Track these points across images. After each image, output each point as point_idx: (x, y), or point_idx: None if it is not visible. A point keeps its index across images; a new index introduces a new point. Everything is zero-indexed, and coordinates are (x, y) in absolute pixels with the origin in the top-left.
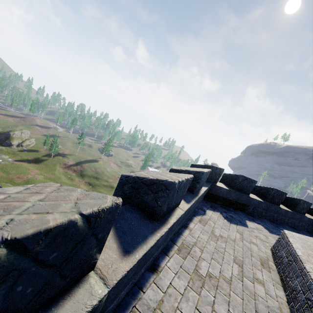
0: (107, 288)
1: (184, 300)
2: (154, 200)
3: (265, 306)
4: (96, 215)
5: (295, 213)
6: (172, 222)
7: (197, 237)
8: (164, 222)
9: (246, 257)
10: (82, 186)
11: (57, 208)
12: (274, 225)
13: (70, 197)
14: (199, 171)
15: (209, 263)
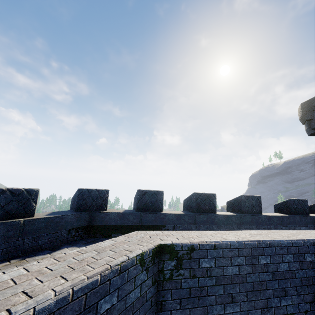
0: None
1: None
2: None
3: None
4: None
5: (241, 216)
6: None
7: None
8: None
9: None
10: None
11: None
12: None
13: None
14: None
15: None
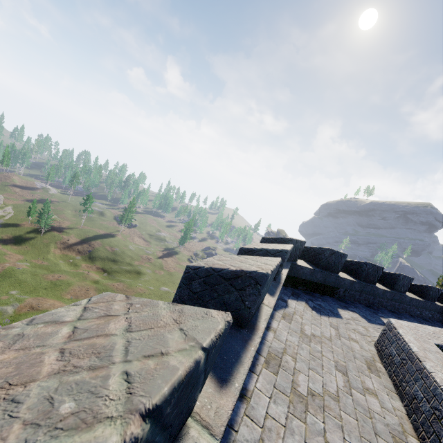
0: (215, 440)
1: (288, 434)
2: (240, 300)
3: (384, 425)
4: (213, 345)
5: (394, 293)
6: (263, 328)
7: (285, 341)
8: (253, 328)
9: (348, 361)
10: (93, 274)
11: (167, 343)
12: (371, 311)
13: (163, 319)
14: (281, 249)
15: (307, 376)
